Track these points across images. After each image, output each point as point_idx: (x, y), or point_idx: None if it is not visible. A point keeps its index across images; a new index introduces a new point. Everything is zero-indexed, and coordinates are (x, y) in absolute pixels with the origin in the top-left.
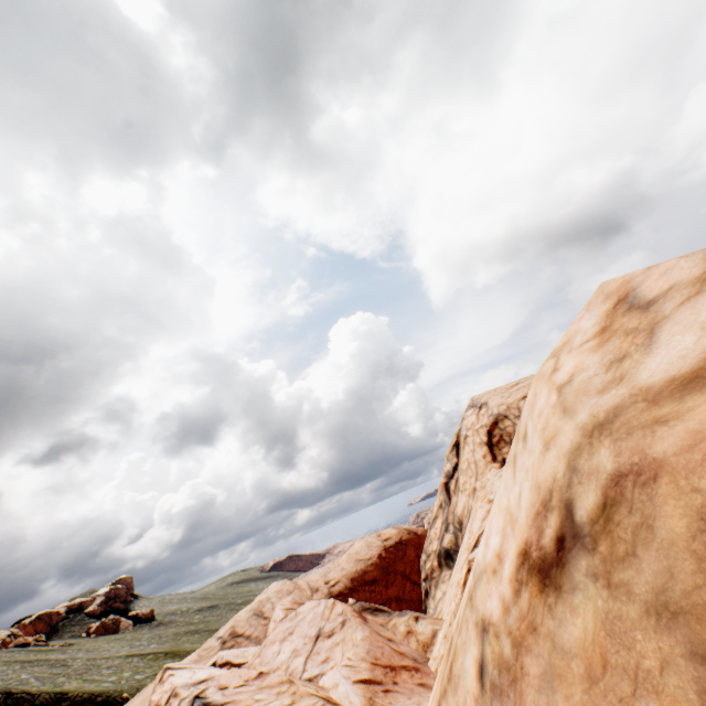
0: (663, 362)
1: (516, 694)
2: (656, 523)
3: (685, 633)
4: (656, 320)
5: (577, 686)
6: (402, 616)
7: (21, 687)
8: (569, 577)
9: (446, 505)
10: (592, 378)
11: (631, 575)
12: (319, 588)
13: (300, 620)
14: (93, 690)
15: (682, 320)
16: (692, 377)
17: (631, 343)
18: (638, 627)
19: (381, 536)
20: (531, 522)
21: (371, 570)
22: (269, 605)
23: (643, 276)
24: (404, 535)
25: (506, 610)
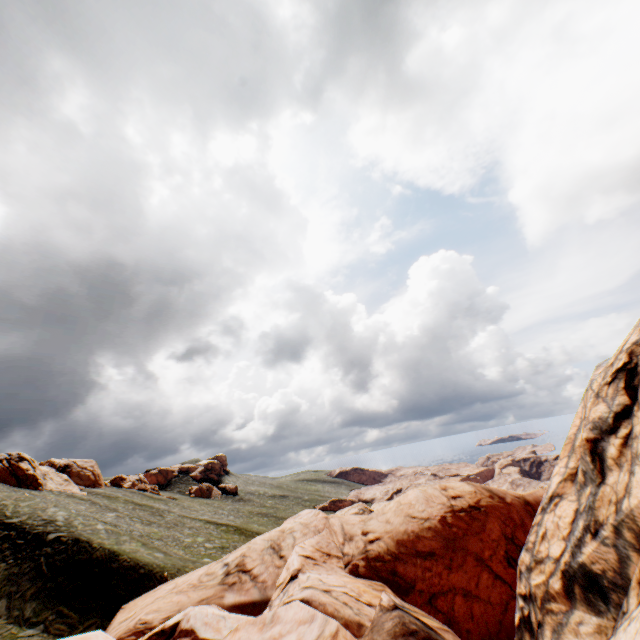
0: None
1: None
2: None
3: None
4: None
5: None
6: None
7: (89, 537)
8: None
9: (587, 482)
10: None
11: None
12: (353, 537)
13: (272, 639)
14: (141, 559)
15: None
16: None
17: None
18: None
19: (446, 490)
20: None
21: (427, 538)
22: (290, 540)
23: None
24: (483, 498)
25: None
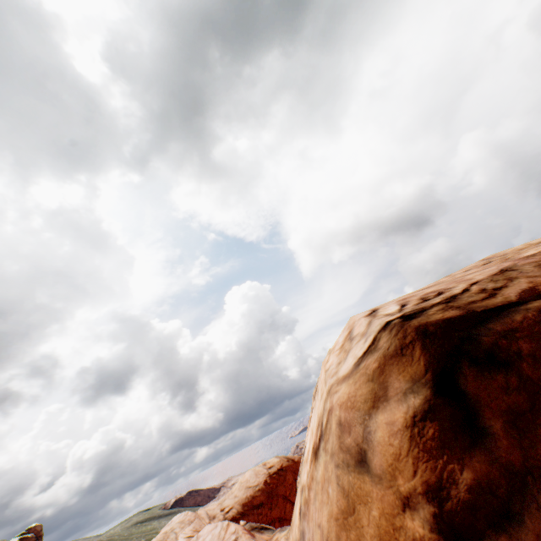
0: (344, 368)
1: (308, 511)
2: (332, 426)
3: (334, 459)
4: (350, 348)
5: (320, 493)
6: (282, 531)
7: None
8: (319, 452)
9: None
10: (332, 370)
11: (328, 445)
12: (216, 515)
13: None
14: None
15: (353, 351)
16: (345, 376)
17: (343, 356)
18: (329, 462)
19: (266, 465)
20: (315, 432)
21: (258, 495)
22: (173, 535)
23: (357, 322)
24: (284, 462)
25: (308, 476)
